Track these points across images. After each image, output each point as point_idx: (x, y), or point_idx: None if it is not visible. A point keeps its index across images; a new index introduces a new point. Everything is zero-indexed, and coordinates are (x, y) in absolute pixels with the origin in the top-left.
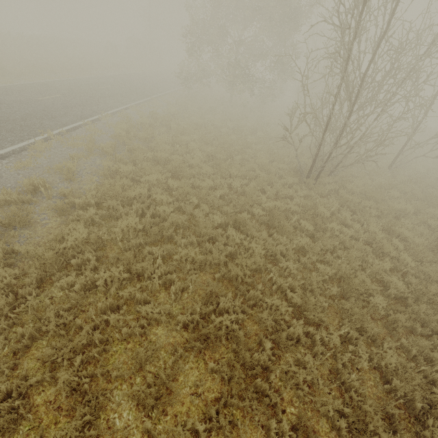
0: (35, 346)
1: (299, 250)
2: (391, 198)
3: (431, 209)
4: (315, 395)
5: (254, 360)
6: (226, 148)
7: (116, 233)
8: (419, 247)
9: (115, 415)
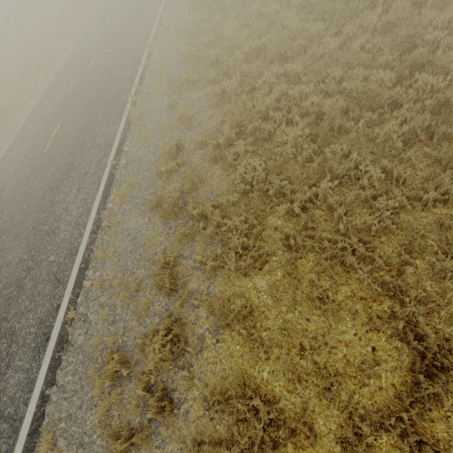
0: (299, 265)
1: None
2: None
3: None
4: None
5: None
6: None
7: (286, 150)
8: None
9: (418, 291)
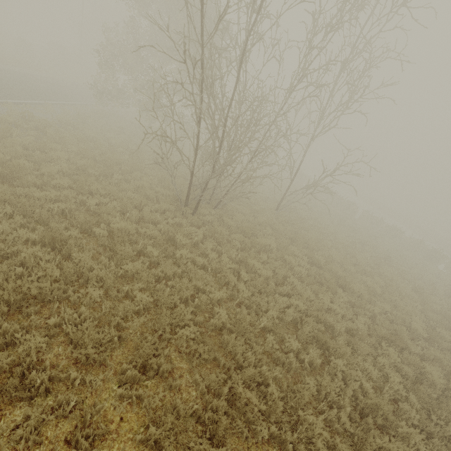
0: None
1: (134, 277)
2: (266, 235)
3: (293, 246)
4: None
5: None
6: (109, 166)
7: None
8: (261, 278)
9: None
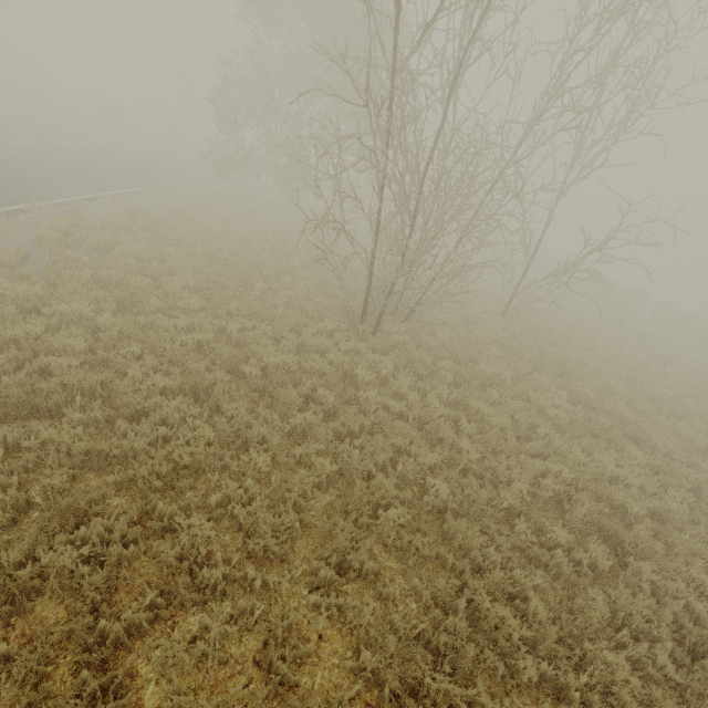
0: None
1: (305, 434)
2: (491, 359)
3: (539, 375)
4: (215, 692)
5: (107, 633)
6: (247, 272)
7: None
8: (494, 430)
9: None
